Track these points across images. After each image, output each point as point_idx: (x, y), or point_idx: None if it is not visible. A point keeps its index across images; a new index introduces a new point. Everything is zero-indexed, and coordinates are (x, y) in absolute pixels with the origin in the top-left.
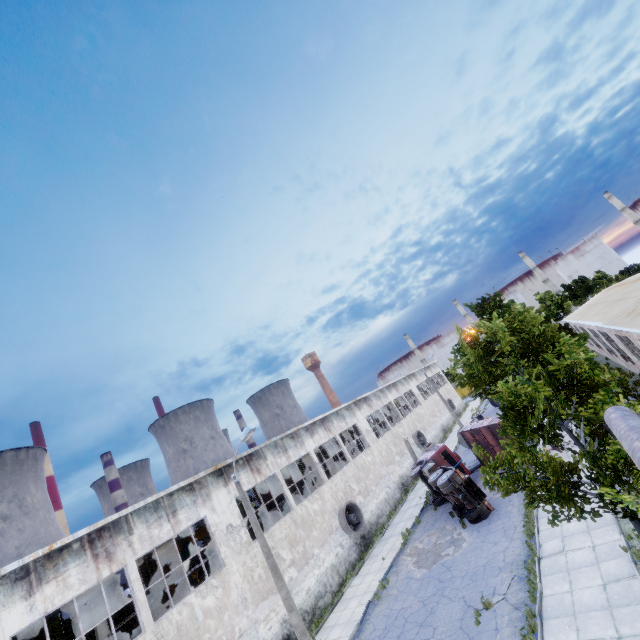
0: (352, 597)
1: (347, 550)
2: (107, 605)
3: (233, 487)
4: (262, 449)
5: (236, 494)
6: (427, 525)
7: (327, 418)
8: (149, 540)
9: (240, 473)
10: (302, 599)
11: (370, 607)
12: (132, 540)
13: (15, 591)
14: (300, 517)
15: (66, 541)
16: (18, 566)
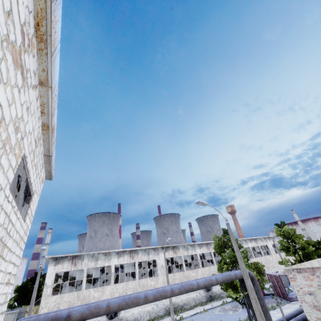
0: (195, 310)
1: (201, 296)
2: (130, 269)
3: (166, 254)
4: (179, 246)
5: (166, 257)
6: (234, 303)
7: (209, 243)
8: (141, 258)
9: (169, 251)
10: (179, 301)
11: (197, 314)
12: (138, 256)
13: (116, 256)
14: (186, 275)
15: (126, 249)
16: (117, 251)
